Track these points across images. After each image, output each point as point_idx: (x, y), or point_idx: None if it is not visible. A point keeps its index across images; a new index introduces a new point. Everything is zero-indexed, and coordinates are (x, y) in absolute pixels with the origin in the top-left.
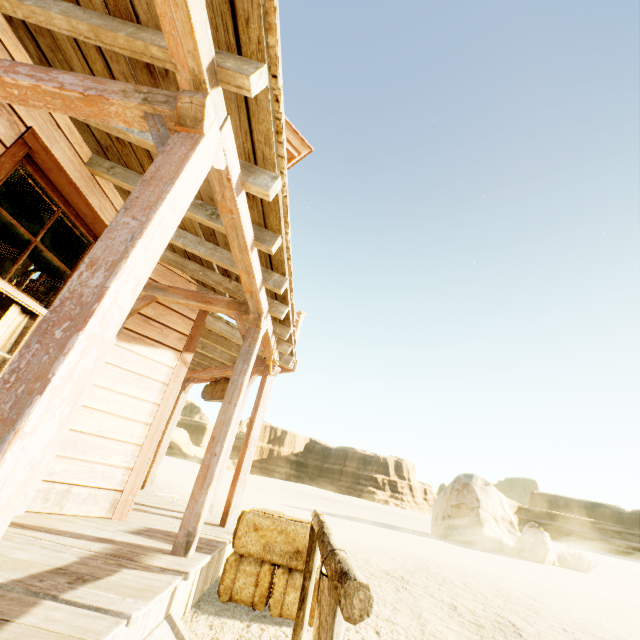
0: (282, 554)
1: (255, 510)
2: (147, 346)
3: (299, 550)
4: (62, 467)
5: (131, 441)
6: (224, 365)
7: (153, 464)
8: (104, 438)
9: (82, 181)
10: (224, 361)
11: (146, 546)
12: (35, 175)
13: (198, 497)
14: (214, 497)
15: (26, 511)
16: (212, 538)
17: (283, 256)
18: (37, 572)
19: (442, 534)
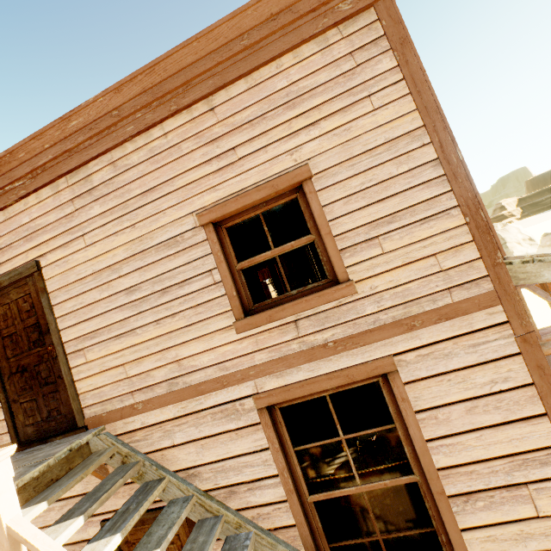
0: None
1: None
2: None
3: None
4: None
5: None
6: None
7: None
8: None
9: None
10: None
11: None
12: None
13: None
14: None
15: None
16: None
17: None
18: None
19: None
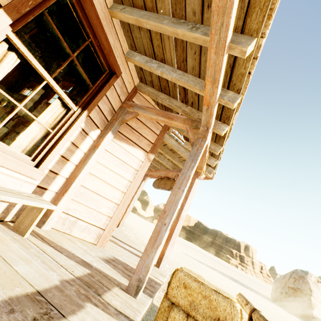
0: (204, 316)
1: (185, 271)
2: (129, 145)
3: (219, 319)
4: (74, 207)
5: (113, 200)
6: (167, 169)
7: (124, 216)
8: (98, 195)
9: (105, 21)
10: (168, 166)
11: (110, 277)
12: (76, 6)
13: (149, 253)
14: None
15: (52, 228)
16: (152, 277)
17: (247, 68)
18: (18, 294)
19: (279, 302)
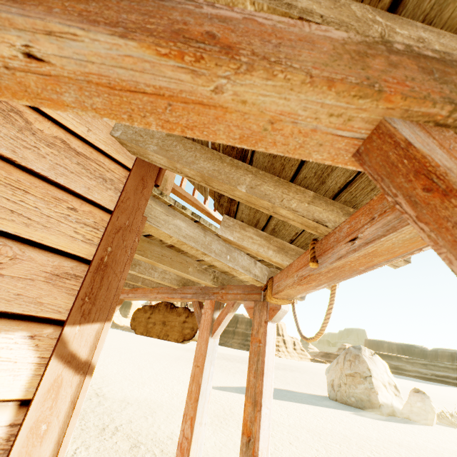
0: None
1: None
2: None
3: None
4: None
5: None
6: (166, 287)
7: None
8: None
9: None
10: (168, 284)
11: None
12: None
13: None
14: None
15: None
16: None
17: None
18: None
19: (340, 400)
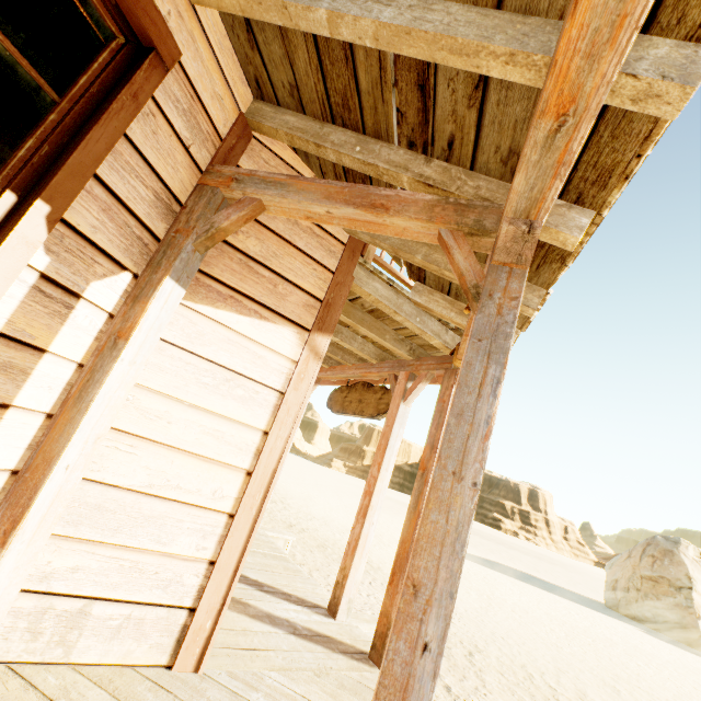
0: None
1: None
2: (246, 314)
3: None
4: (70, 561)
5: (213, 506)
6: (364, 363)
7: None
8: (159, 499)
9: None
10: (366, 356)
11: None
12: None
13: None
14: (354, 586)
15: None
16: None
17: None
18: None
19: (624, 611)
